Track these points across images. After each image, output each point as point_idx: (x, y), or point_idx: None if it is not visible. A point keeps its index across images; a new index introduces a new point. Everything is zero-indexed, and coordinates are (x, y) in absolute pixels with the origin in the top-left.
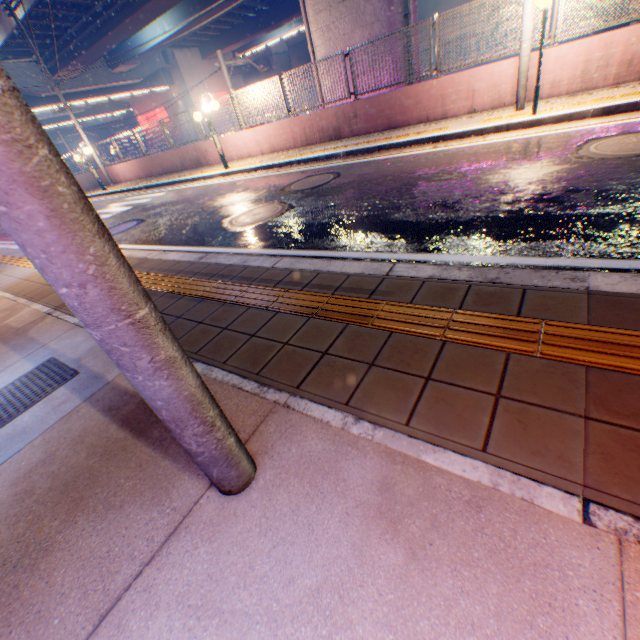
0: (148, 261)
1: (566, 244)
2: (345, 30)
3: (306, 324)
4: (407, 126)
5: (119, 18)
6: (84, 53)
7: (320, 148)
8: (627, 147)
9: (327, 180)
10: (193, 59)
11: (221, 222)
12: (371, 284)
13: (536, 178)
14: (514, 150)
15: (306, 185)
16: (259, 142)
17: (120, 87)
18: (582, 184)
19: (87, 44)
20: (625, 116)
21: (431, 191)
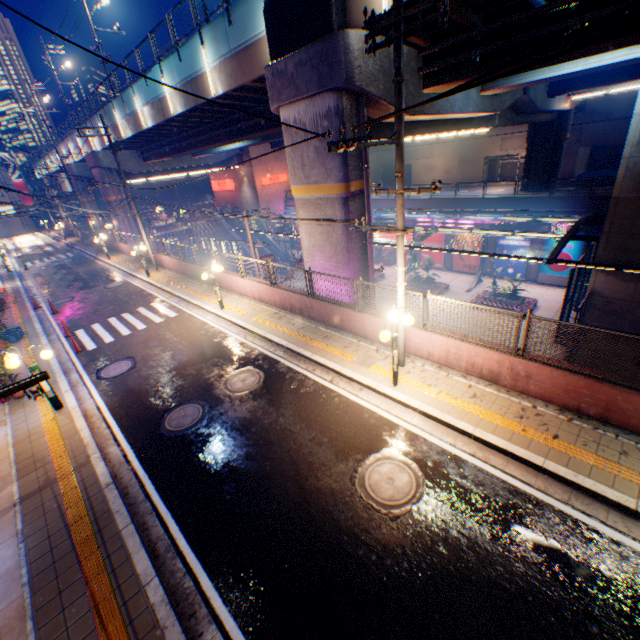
0: (89, 463)
1: (243, 593)
2: (320, 240)
3: (86, 614)
4: (343, 330)
5: (196, 145)
6: (169, 156)
7: (285, 320)
8: (382, 482)
9: (251, 385)
10: (263, 148)
11: (164, 411)
12: (133, 590)
13: (314, 490)
14: (350, 430)
15: (237, 384)
16: (253, 290)
17: (198, 167)
18: (317, 520)
19: (172, 151)
20: (433, 425)
21: (268, 462)
